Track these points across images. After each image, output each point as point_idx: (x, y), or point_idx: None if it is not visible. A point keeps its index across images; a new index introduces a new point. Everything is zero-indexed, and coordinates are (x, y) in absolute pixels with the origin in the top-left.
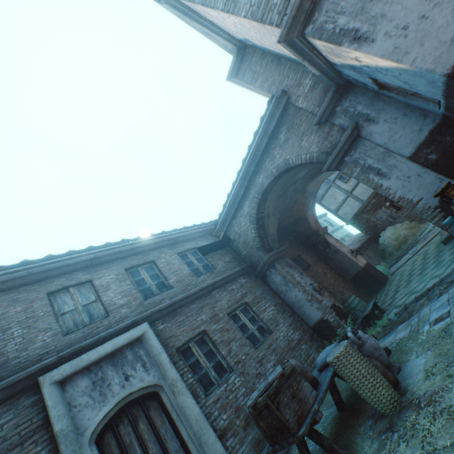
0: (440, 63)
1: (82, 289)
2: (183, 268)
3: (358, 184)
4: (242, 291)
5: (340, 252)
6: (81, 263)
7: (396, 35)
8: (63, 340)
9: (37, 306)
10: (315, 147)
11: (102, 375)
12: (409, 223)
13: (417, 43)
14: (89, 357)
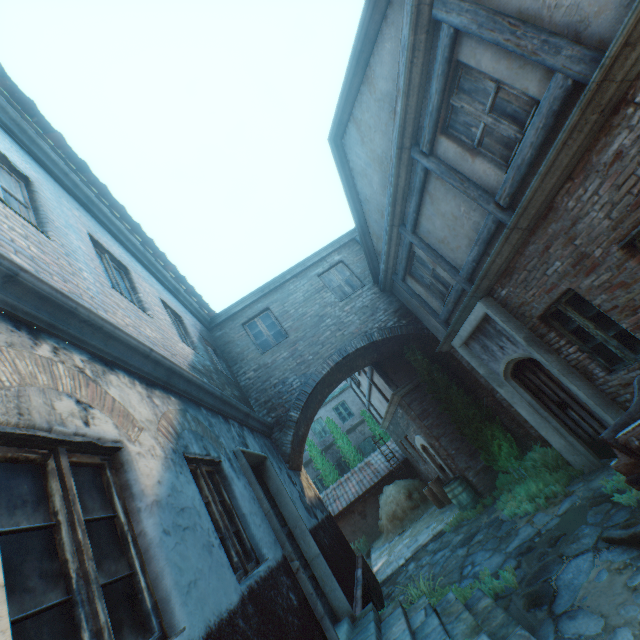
0: None
1: None
2: None
3: (370, 397)
4: None
5: None
6: None
7: None
8: None
9: None
10: None
11: None
12: (404, 500)
13: None
14: None
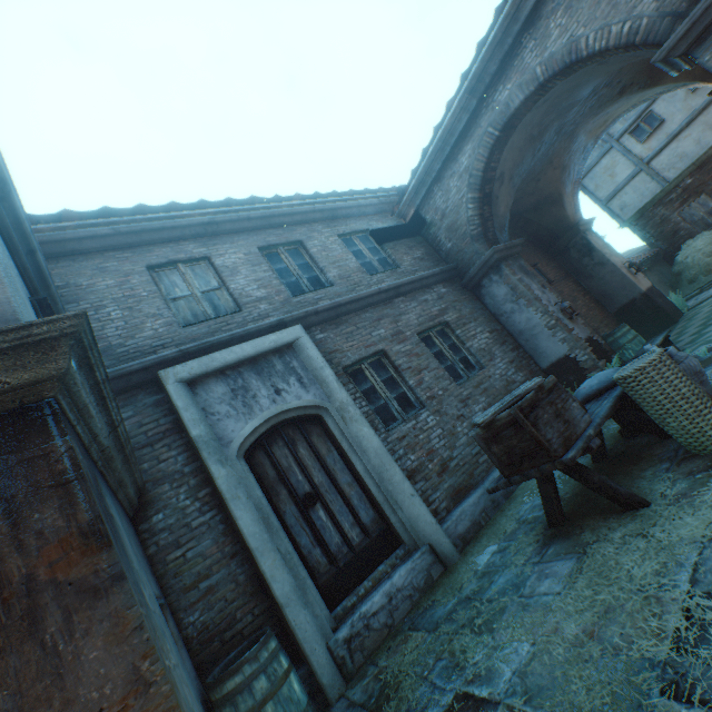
0: None
1: (197, 269)
2: (348, 259)
3: (668, 145)
4: (440, 306)
5: (608, 265)
6: (191, 229)
7: None
8: (181, 333)
9: (136, 283)
10: (650, 2)
11: (243, 384)
12: None
13: None
14: (223, 357)
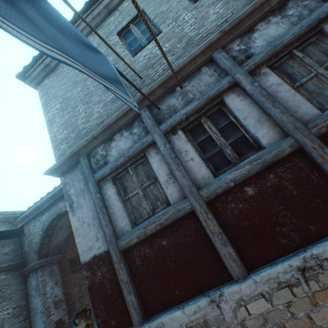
0: (84, 254)
1: None
2: None
3: None
4: None
5: None
6: None
7: (81, 222)
8: None
9: None
10: None
11: None
12: None
13: (83, 235)
14: None
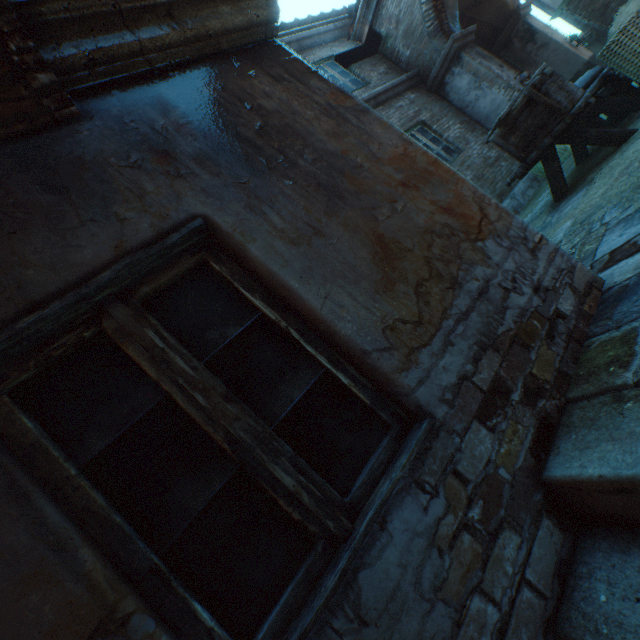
0: None
1: None
2: None
3: None
4: (414, 109)
5: (551, 45)
6: None
7: None
8: None
9: None
10: None
11: None
12: None
13: None
14: None
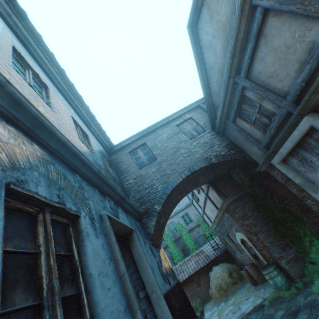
0: None
1: None
2: None
3: (204, 208)
4: None
5: None
6: None
7: None
8: None
9: None
10: None
11: None
12: (227, 277)
13: None
14: None
